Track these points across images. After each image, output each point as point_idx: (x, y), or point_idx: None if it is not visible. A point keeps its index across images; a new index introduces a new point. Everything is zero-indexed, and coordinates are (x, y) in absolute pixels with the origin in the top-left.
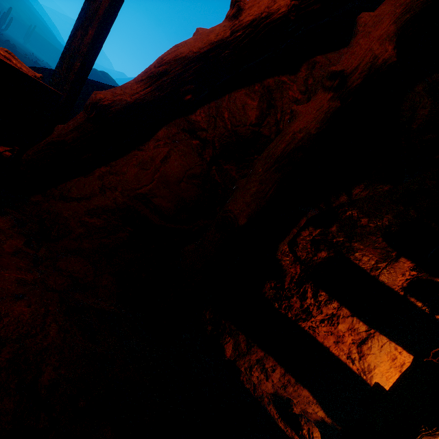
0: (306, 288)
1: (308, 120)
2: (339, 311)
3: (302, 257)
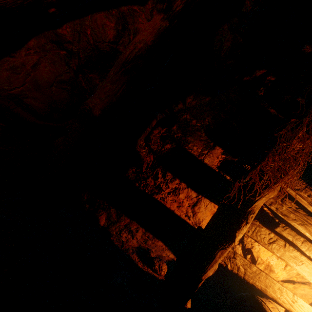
0: (157, 171)
1: (146, 34)
2: (180, 185)
3: (154, 149)
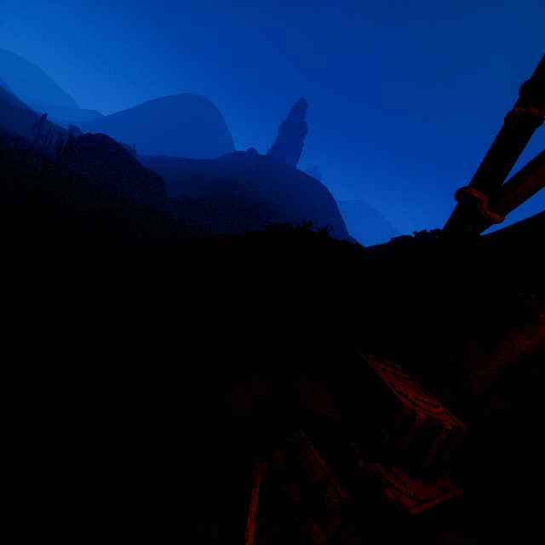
0: None
1: None
2: None
3: None
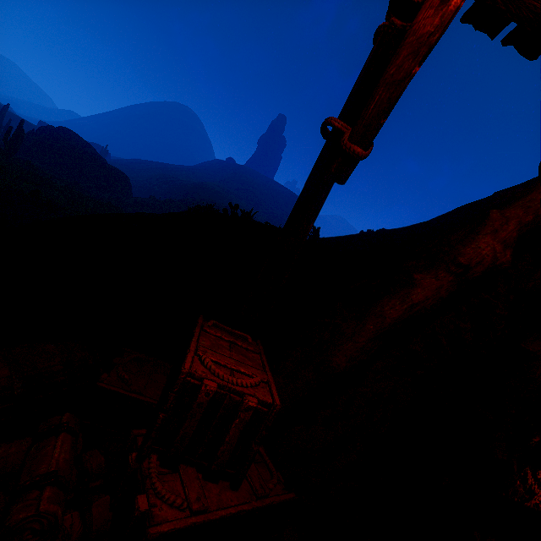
0: (525, 471)
1: None
2: None
3: None
